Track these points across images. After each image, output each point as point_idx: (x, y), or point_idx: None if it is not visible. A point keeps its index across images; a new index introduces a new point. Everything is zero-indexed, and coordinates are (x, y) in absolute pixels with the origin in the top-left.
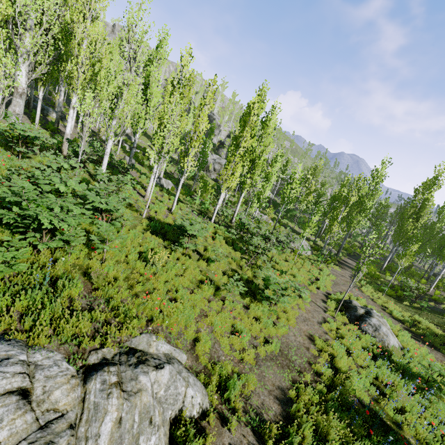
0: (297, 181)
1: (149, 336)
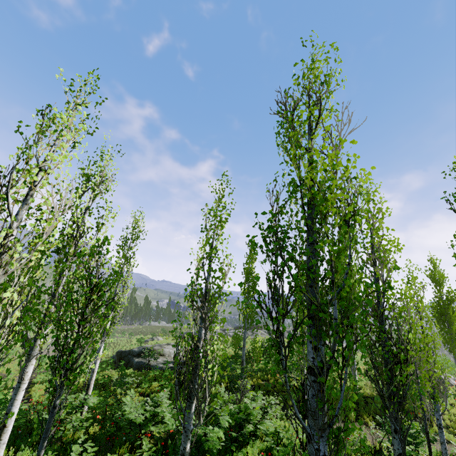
0: None
1: None
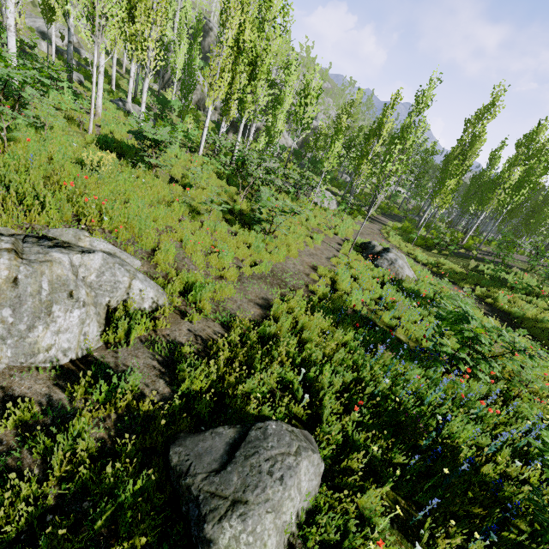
0: (313, 93)
1: (77, 231)
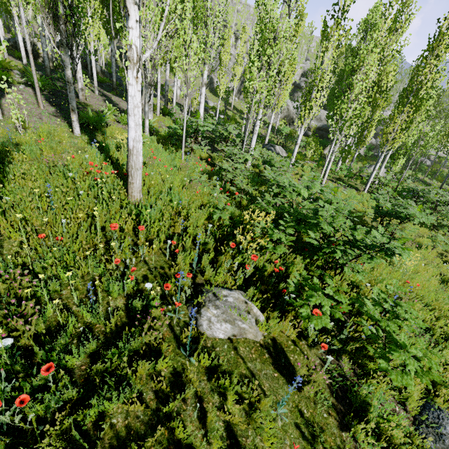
0: None
1: None
